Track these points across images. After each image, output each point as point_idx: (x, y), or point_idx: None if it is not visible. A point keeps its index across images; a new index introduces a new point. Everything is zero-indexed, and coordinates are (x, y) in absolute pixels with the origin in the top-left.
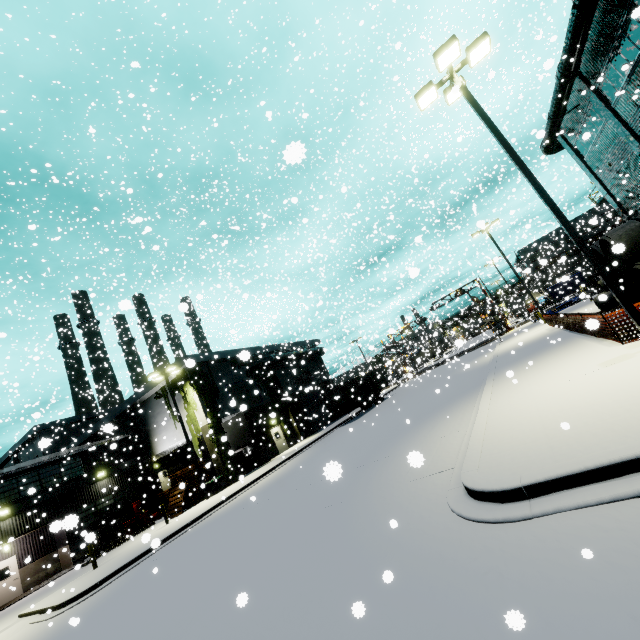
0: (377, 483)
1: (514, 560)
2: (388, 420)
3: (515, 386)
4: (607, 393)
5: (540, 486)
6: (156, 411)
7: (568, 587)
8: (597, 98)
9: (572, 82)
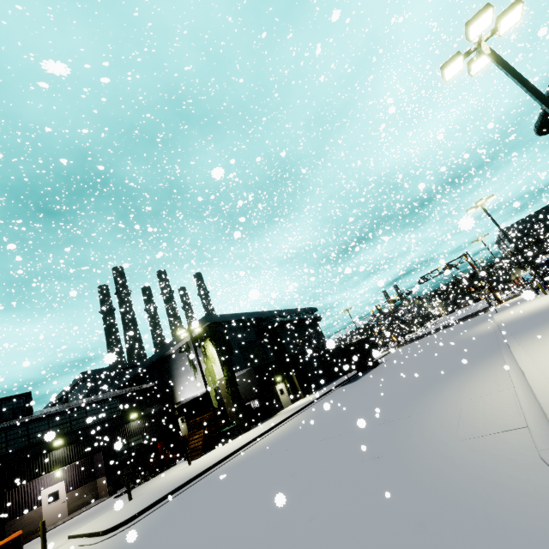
0: (421, 439)
1: None
2: (395, 381)
3: None
4: None
5: None
6: (179, 363)
7: None
8: None
9: None
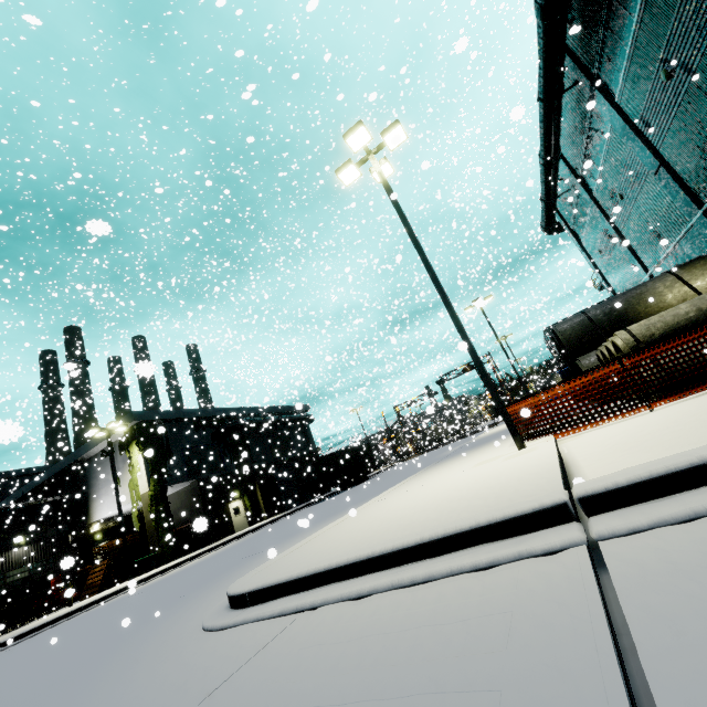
0: (229, 576)
1: (154, 673)
2: (336, 504)
3: (419, 479)
4: (427, 497)
5: (259, 593)
6: (100, 471)
7: (133, 705)
8: (581, 186)
9: (555, 168)
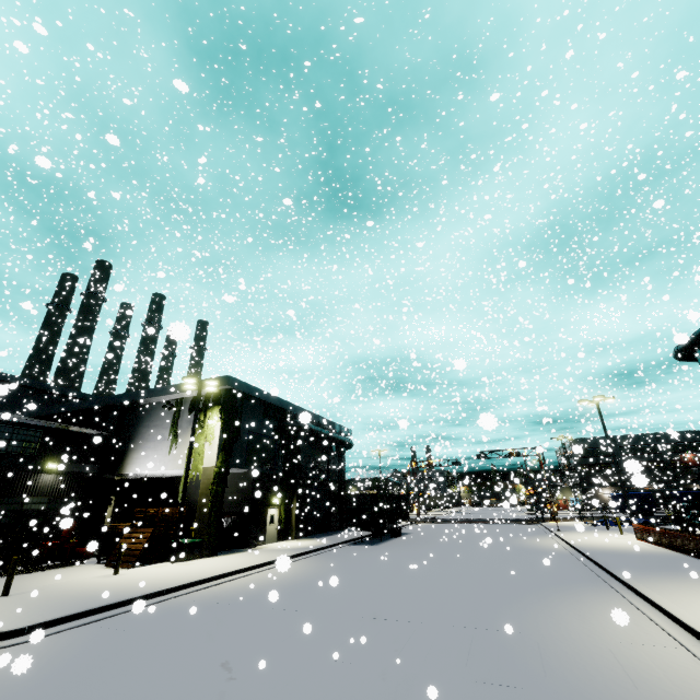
0: (574, 680)
1: None
2: (449, 568)
3: None
4: None
5: None
6: (155, 422)
7: None
8: None
9: None
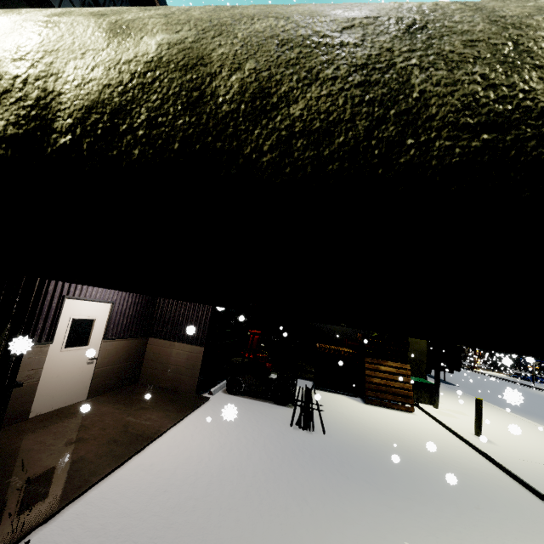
0: None
1: None
2: None
3: None
4: None
5: None
6: None
7: None
8: None
9: None
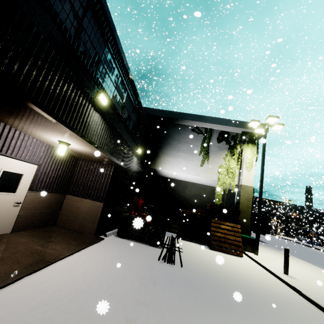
0: None
1: None
2: None
3: None
4: None
5: None
6: (185, 139)
7: None
8: None
9: None
